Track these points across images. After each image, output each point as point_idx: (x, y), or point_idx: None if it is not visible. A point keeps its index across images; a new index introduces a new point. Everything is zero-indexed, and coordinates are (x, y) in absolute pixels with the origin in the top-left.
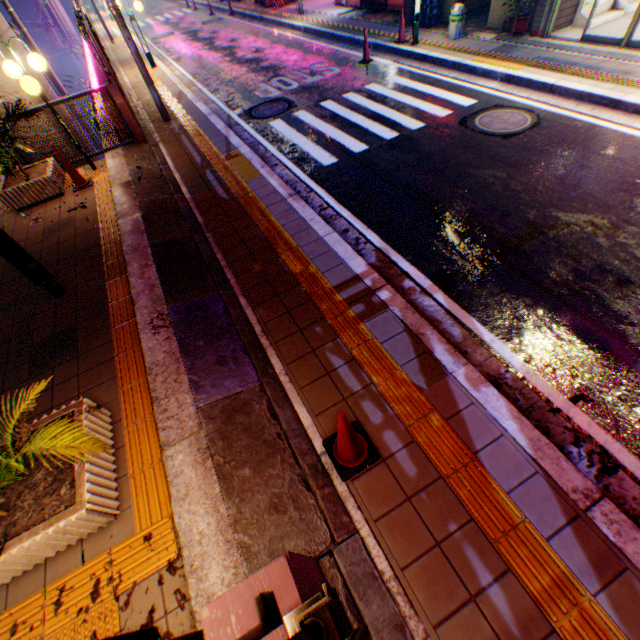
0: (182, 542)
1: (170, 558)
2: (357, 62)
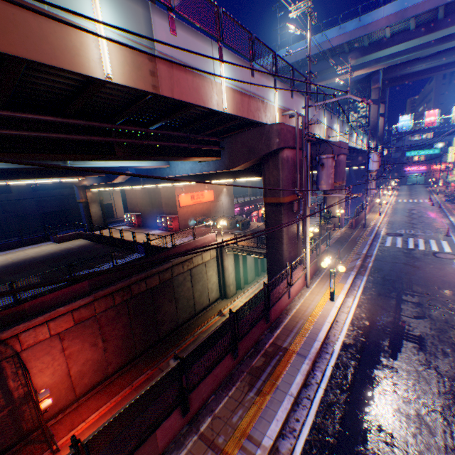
0: None
1: None
2: (444, 234)
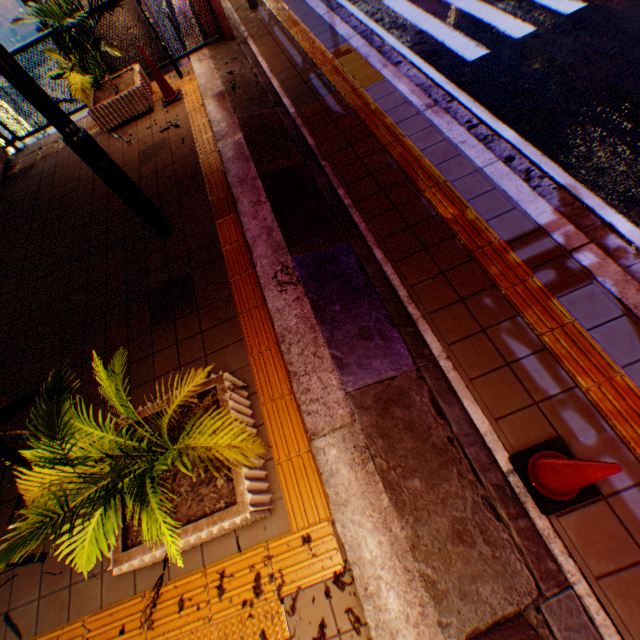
0: (349, 557)
1: (335, 570)
2: None
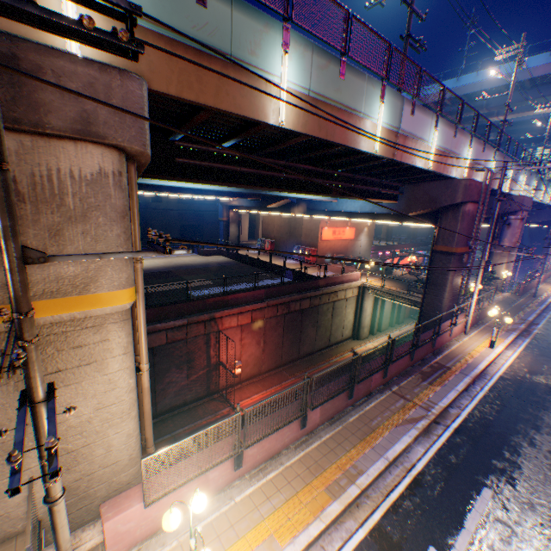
0: None
1: None
2: None
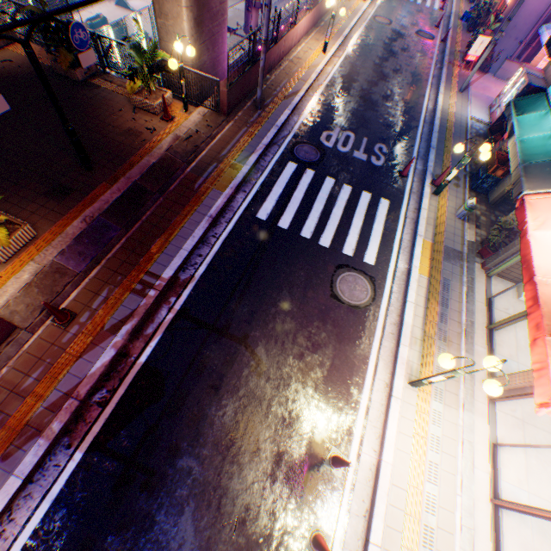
0: (3, 287)
1: None
2: (400, 169)
